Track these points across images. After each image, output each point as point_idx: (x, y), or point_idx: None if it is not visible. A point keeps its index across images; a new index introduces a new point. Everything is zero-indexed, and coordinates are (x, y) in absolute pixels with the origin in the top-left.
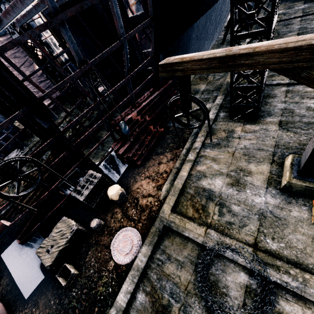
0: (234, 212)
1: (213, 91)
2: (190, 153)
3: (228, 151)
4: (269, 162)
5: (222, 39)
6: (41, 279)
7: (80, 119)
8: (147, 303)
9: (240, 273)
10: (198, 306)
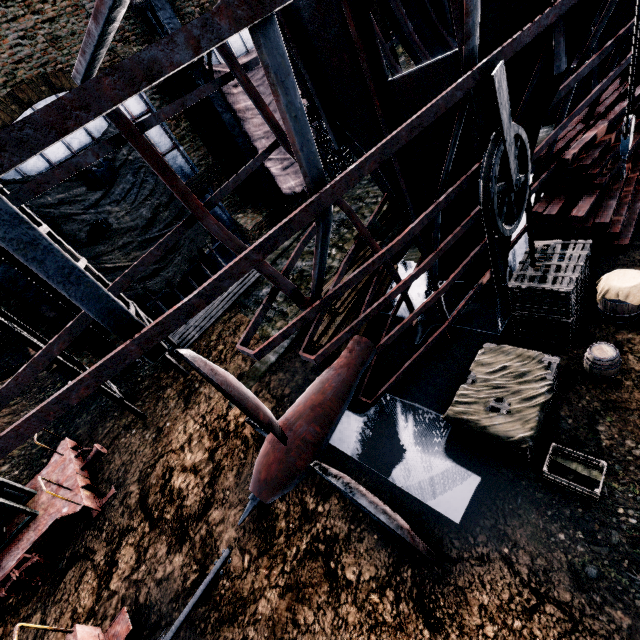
0: None
1: None
2: None
3: None
4: None
5: None
6: (476, 483)
7: (563, 94)
8: None
9: None
10: None
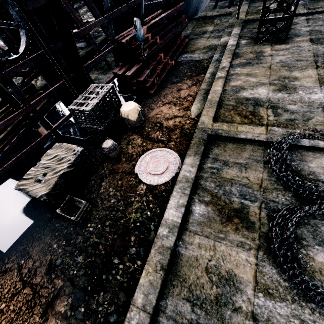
0: (292, 110)
1: (223, 30)
2: (218, 72)
3: (263, 66)
4: (313, 68)
5: (215, 2)
6: (29, 225)
7: None
8: (211, 213)
9: (323, 158)
10: (284, 199)
